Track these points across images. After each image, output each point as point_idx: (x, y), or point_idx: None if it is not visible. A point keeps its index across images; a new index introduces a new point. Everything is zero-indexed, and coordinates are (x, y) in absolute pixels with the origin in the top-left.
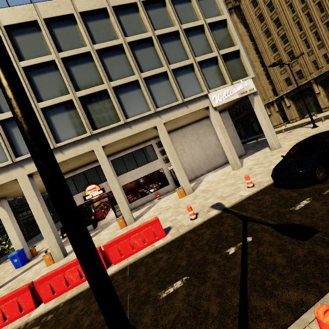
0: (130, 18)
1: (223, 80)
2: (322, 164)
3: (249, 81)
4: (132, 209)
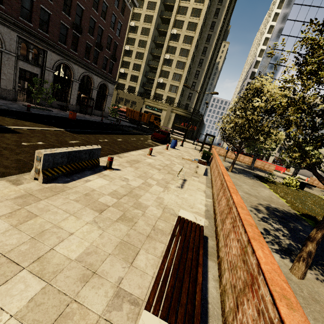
0: None
1: None
2: None
3: None
4: None
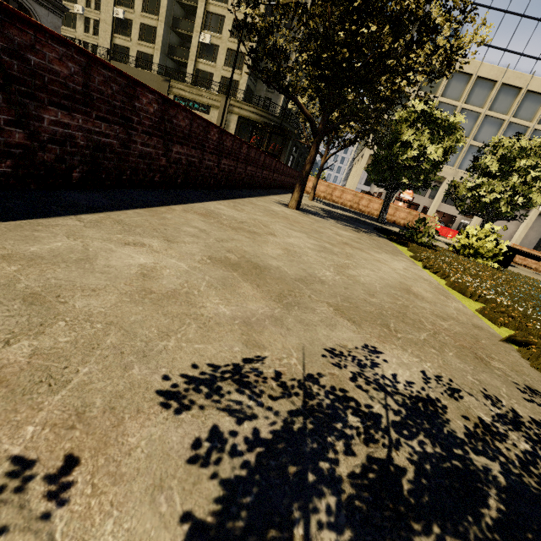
0: None
1: None
2: None
3: None
4: None
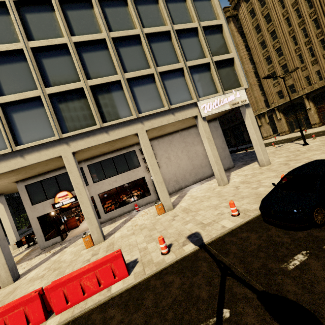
0: (117, 12)
1: (214, 88)
2: (321, 204)
3: (241, 92)
4: (107, 220)
